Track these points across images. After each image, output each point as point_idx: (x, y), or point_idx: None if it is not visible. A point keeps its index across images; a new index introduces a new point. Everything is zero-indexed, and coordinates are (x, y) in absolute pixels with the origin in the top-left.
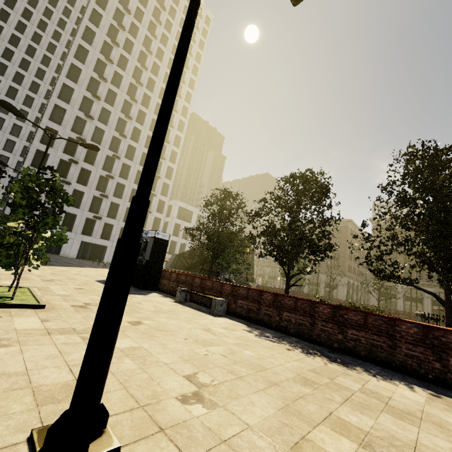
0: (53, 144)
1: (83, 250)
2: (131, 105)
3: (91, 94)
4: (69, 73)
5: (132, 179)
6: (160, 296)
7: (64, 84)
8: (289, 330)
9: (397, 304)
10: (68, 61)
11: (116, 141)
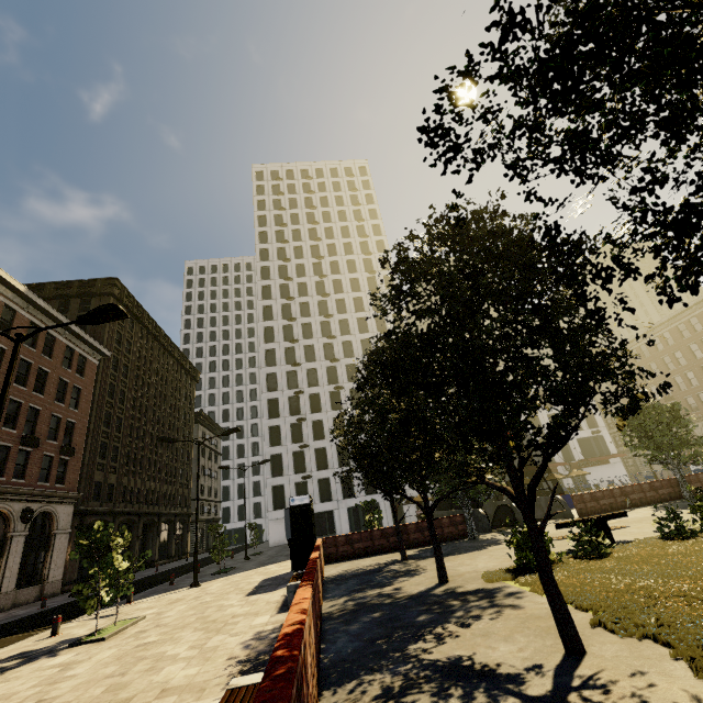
0: (279, 413)
1: (354, 518)
2: (329, 322)
3: (289, 342)
4: (266, 338)
5: None
6: None
7: (266, 350)
8: None
9: None
10: (260, 329)
11: (332, 371)
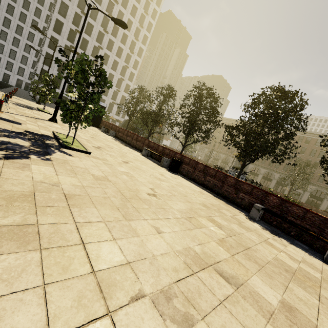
0: (61, 33)
1: None
2: (114, 5)
3: None
4: None
5: (110, 65)
6: (97, 128)
7: None
8: (127, 142)
9: (257, 180)
10: None
11: (101, 35)
